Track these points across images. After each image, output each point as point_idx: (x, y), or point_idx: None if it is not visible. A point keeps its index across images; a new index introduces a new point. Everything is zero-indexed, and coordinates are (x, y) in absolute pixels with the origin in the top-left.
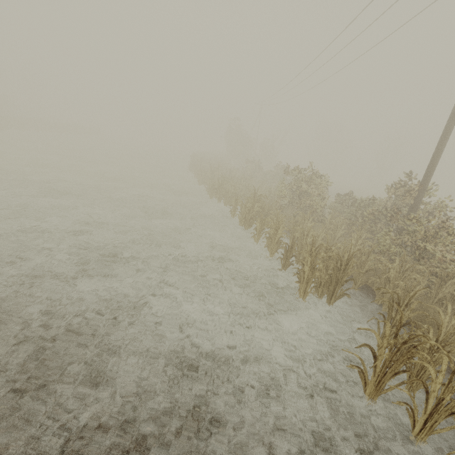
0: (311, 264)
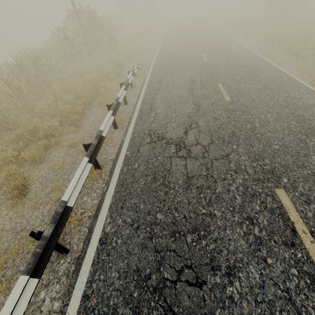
0: (19, 58)
